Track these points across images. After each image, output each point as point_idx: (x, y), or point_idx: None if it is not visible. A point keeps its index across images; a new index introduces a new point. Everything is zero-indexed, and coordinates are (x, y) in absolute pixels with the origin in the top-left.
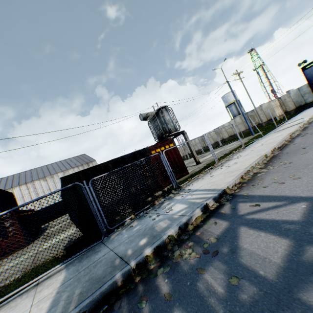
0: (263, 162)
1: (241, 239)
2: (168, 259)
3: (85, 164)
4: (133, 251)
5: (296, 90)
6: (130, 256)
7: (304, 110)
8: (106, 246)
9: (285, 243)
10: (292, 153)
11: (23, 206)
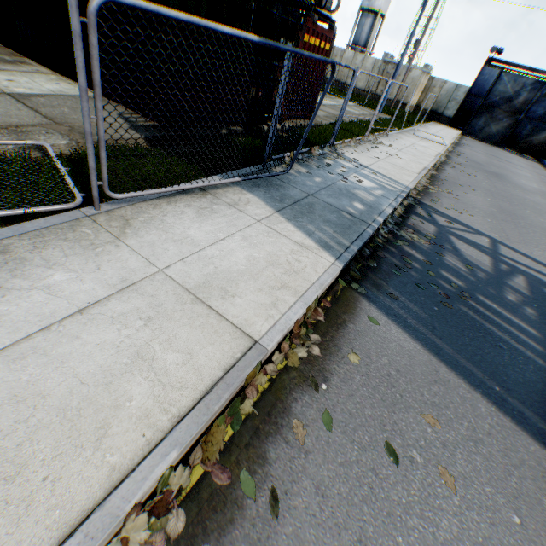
0: (426, 177)
1: (456, 245)
2: (398, 235)
3: None
4: (357, 212)
5: (454, 86)
6: (362, 217)
7: (434, 122)
8: (290, 185)
9: (487, 258)
10: (452, 185)
11: (277, 47)
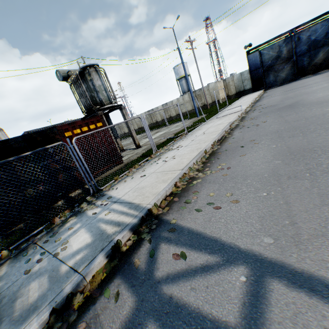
0: (202, 160)
1: None
2: None
3: None
4: None
5: (239, 75)
6: None
7: (242, 96)
8: None
9: None
10: (231, 152)
11: None
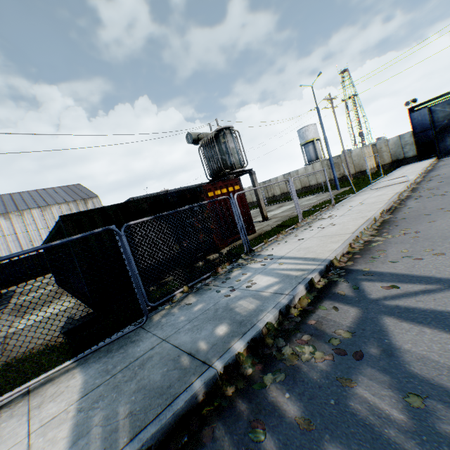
0: (372, 228)
1: (394, 336)
2: (275, 360)
3: (80, 200)
4: (209, 344)
5: (396, 138)
6: (209, 353)
7: (401, 166)
8: (151, 334)
9: None
10: (412, 219)
11: (8, 258)
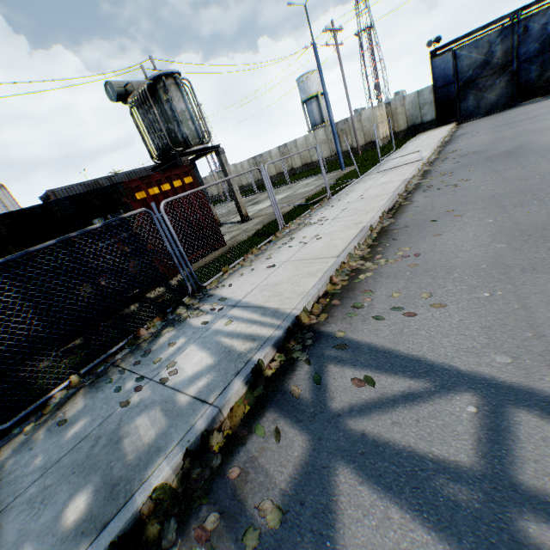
0: (367, 243)
1: (343, 530)
2: None
3: None
4: None
5: (415, 95)
6: None
7: (418, 134)
8: None
9: None
10: (416, 229)
11: None
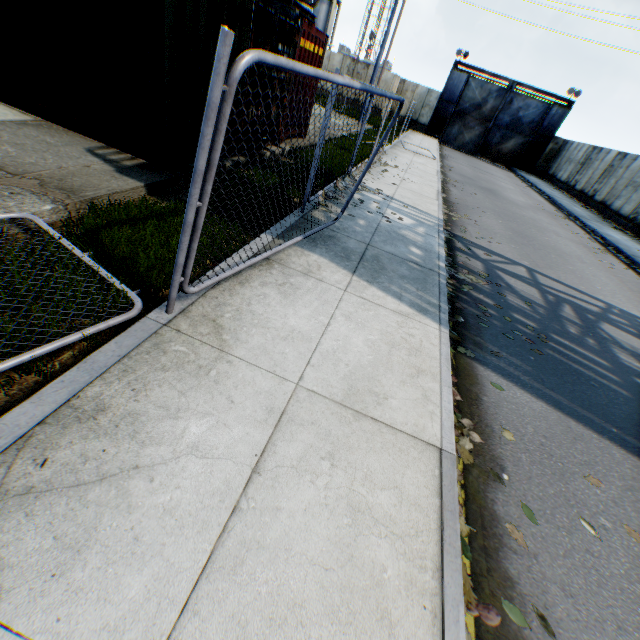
0: (442, 202)
1: (506, 280)
2: (460, 279)
3: None
4: (420, 259)
5: (426, 91)
6: (427, 265)
7: (411, 130)
8: (343, 235)
9: (535, 290)
10: (465, 208)
11: (371, 92)
